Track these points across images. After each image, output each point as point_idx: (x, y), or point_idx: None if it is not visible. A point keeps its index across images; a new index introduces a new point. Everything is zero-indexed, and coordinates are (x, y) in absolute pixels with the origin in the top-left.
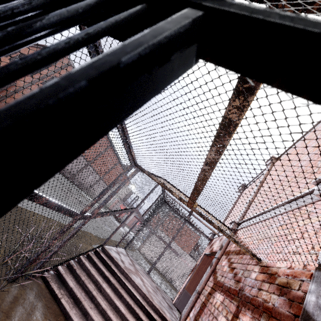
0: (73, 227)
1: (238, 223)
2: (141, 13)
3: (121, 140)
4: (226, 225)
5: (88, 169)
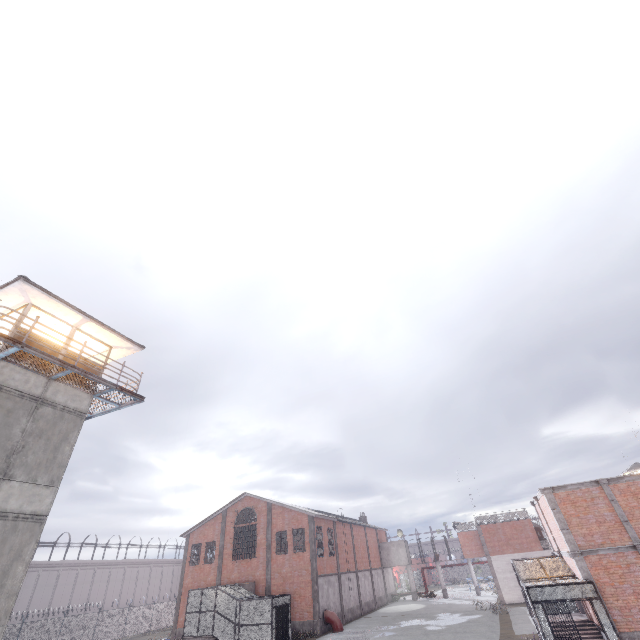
0: (499, 636)
1: (559, 552)
2: (563, 602)
3: (522, 585)
4: (553, 544)
5: (360, 578)
